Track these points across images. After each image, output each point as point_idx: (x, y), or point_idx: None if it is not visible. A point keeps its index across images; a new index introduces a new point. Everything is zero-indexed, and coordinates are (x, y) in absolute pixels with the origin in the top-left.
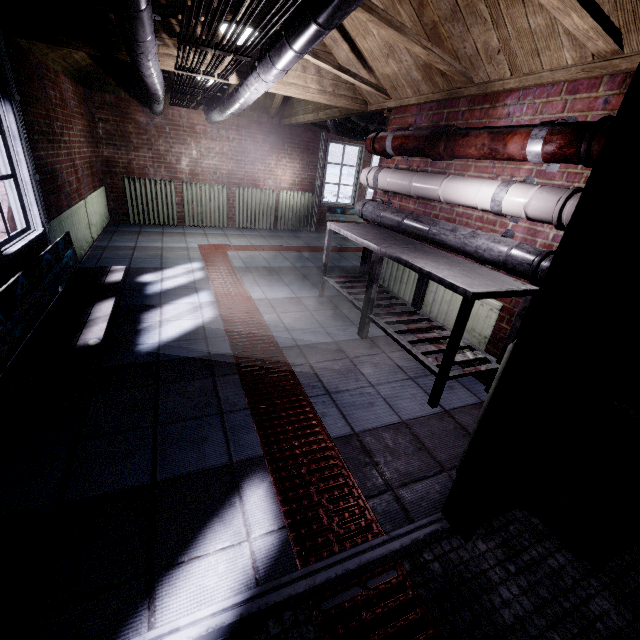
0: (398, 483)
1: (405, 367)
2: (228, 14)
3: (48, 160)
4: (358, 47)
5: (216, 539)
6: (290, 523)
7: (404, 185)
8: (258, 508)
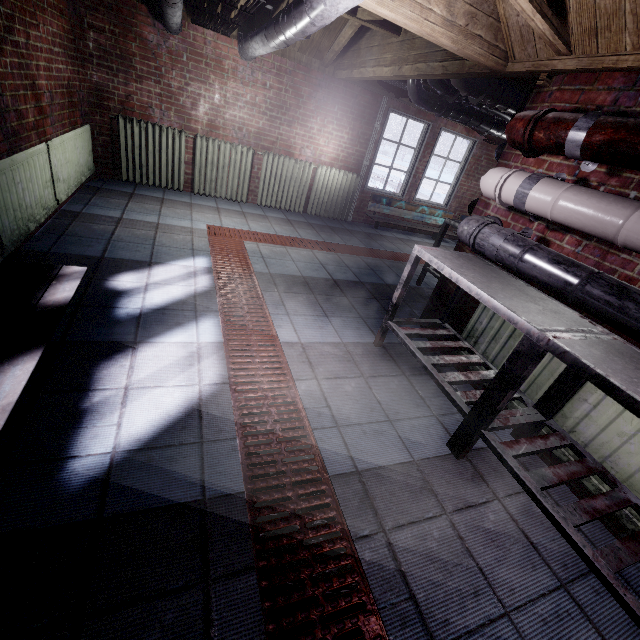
0: None
1: (542, 546)
2: None
3: None
4: None
5: None
6: None
7: (603, 221)
8: None
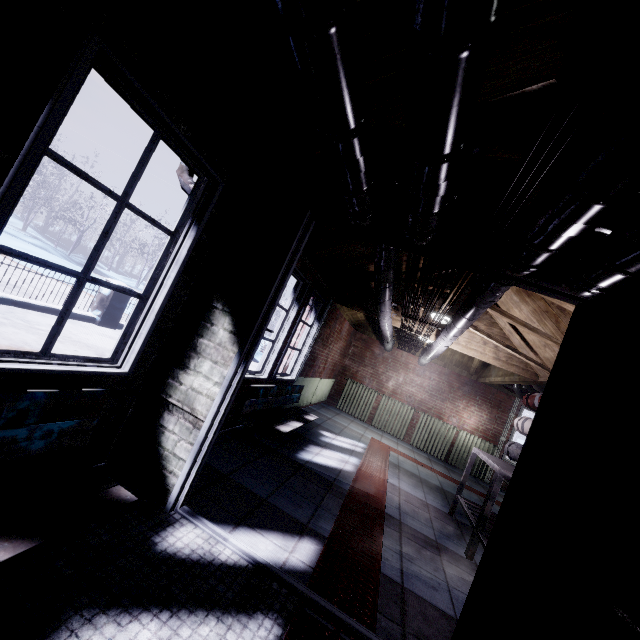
0: (413, 632)
1: None
2: (437, 309)
3: (317, 351)
4: (525, 338)
5: (275, 538)
6: (317, 570)
7: None
8: (305, 549)
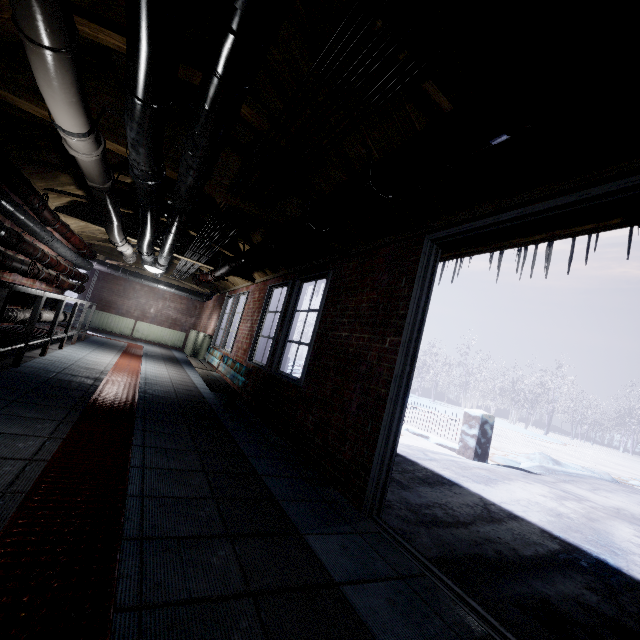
0: None
1: None
2: None
3: (110, 298)
4: None
5: None
6: None
7: None
8: None
